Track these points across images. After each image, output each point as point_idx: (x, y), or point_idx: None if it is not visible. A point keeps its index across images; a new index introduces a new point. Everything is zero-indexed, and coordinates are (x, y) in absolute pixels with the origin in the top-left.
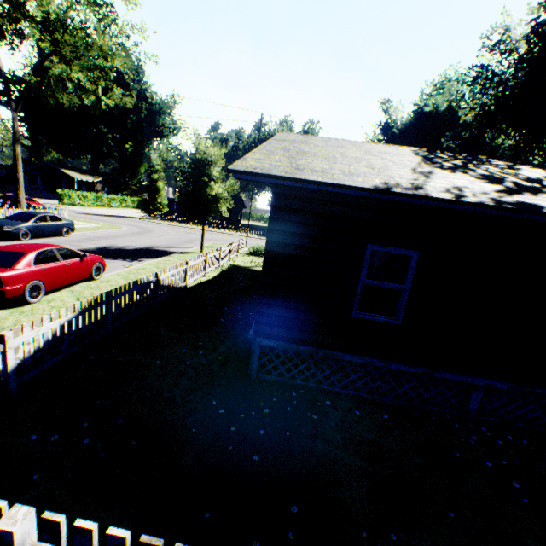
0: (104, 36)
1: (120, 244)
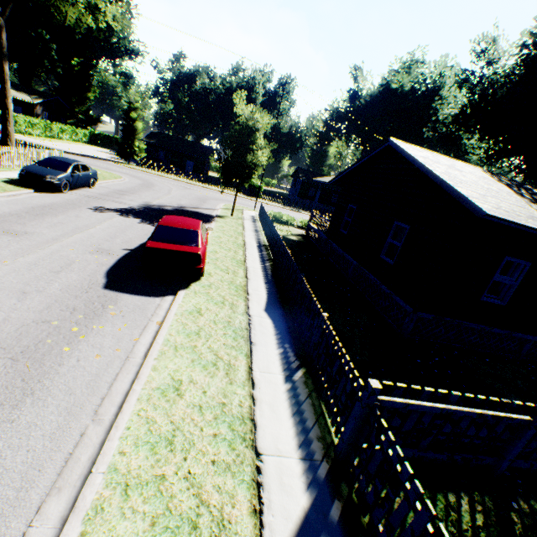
0: None
1: (153, 202)
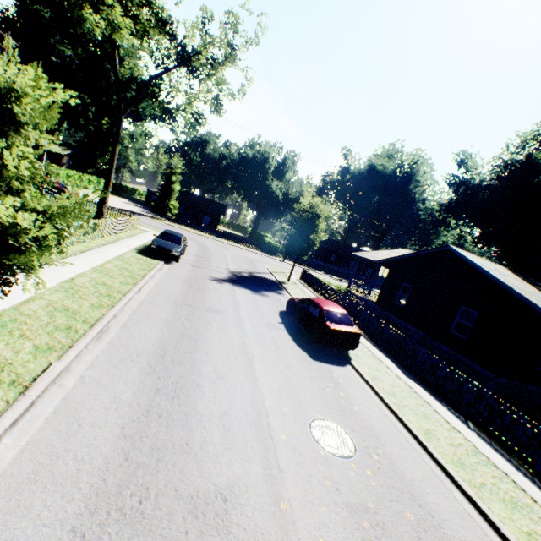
0: (221, 70)
1: (230, 268)
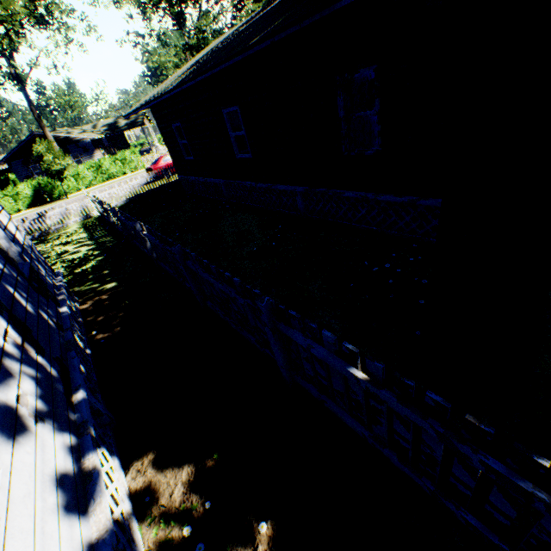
0: None
1: None
